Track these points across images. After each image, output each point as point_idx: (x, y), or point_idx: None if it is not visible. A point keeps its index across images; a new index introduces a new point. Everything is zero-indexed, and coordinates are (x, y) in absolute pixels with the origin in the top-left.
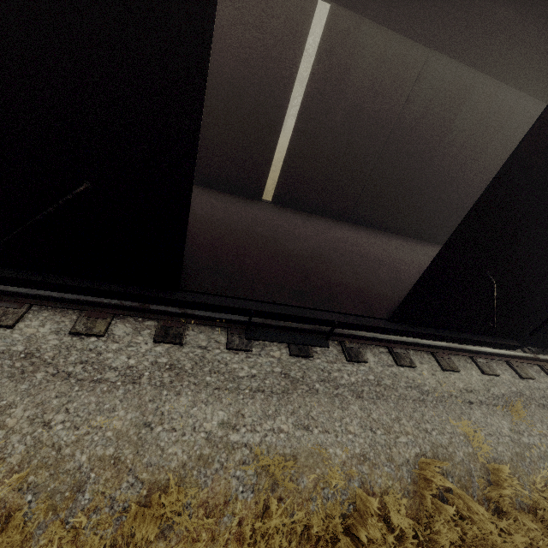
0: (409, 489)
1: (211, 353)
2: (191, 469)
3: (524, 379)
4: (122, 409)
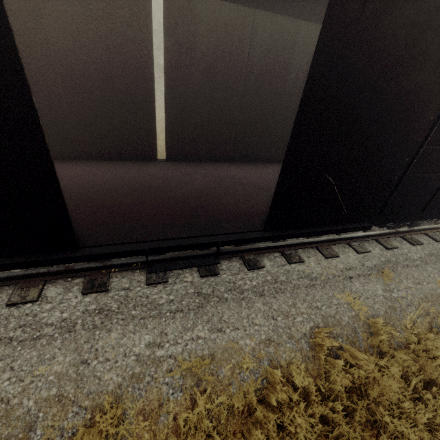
0: (309, 355)
1: (133, 291)
2: (126, 387)
3: (390, 250)
4: (61, 355)
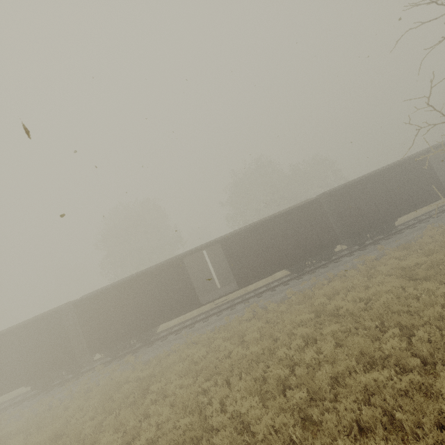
0: None
1: None
2: None
3: None
4: None
